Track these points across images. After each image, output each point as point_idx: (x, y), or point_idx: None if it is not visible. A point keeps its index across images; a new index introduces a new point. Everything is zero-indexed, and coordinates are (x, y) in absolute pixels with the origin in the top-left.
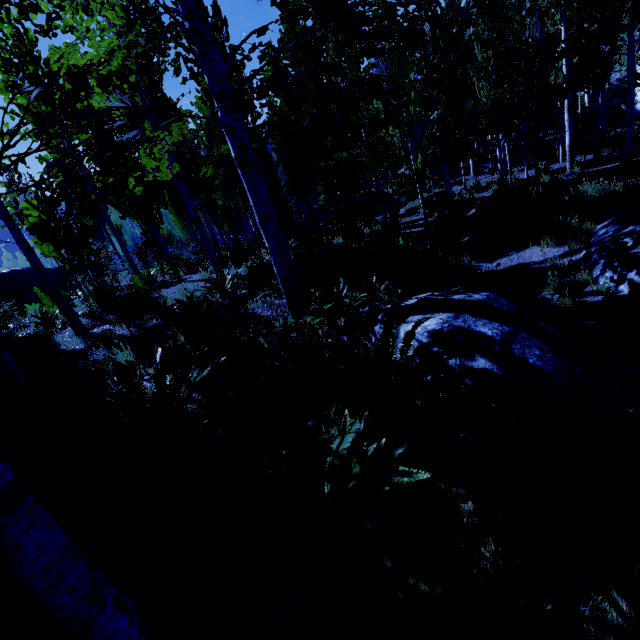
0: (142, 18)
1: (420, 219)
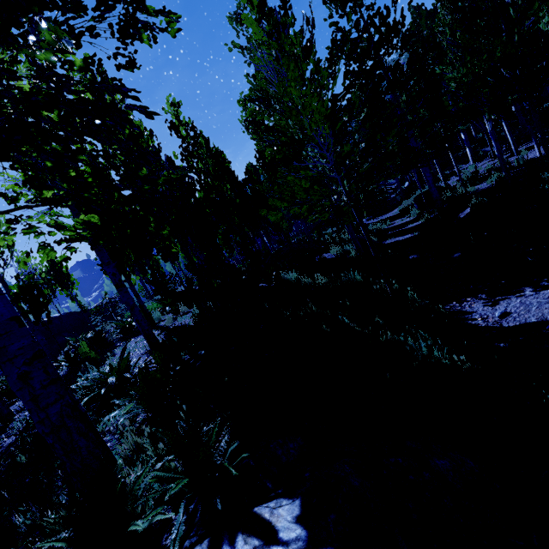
0: None
1: (410, 222)
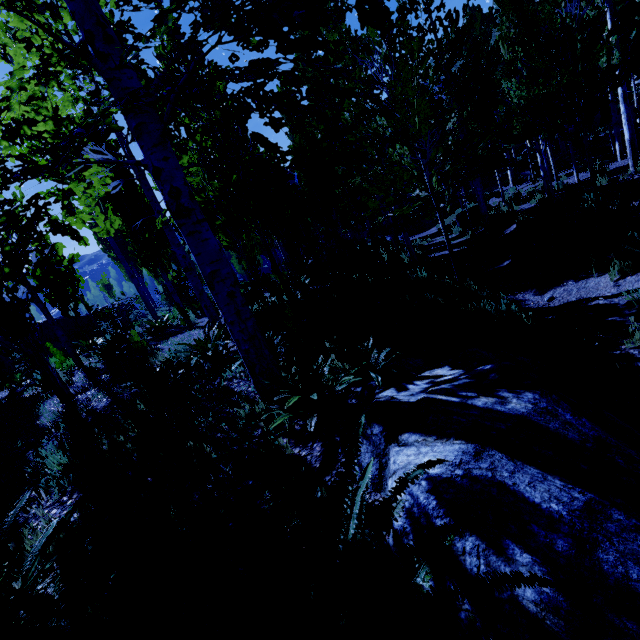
0: (77, 58)
1: (453, 238)
